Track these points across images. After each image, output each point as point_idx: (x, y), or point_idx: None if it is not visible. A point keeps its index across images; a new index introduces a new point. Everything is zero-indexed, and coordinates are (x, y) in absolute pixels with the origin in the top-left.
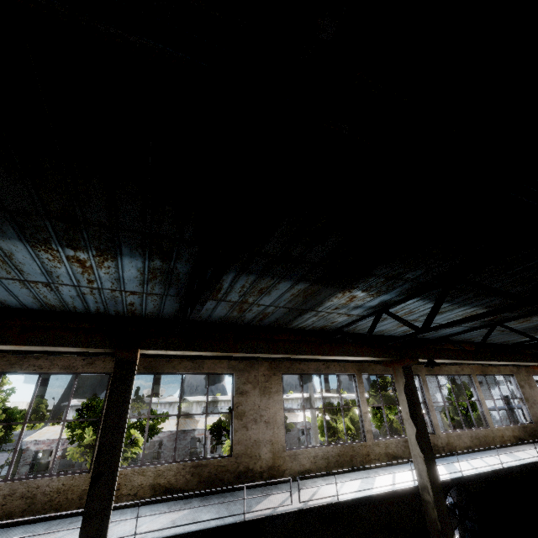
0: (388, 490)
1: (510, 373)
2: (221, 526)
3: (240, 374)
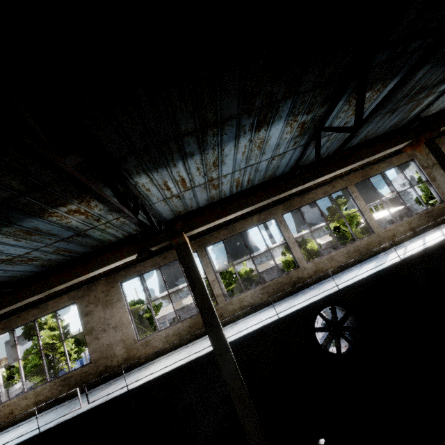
0: (184, 363)
1: (408, 159)
2: (20, 443)
3: (81, 300)
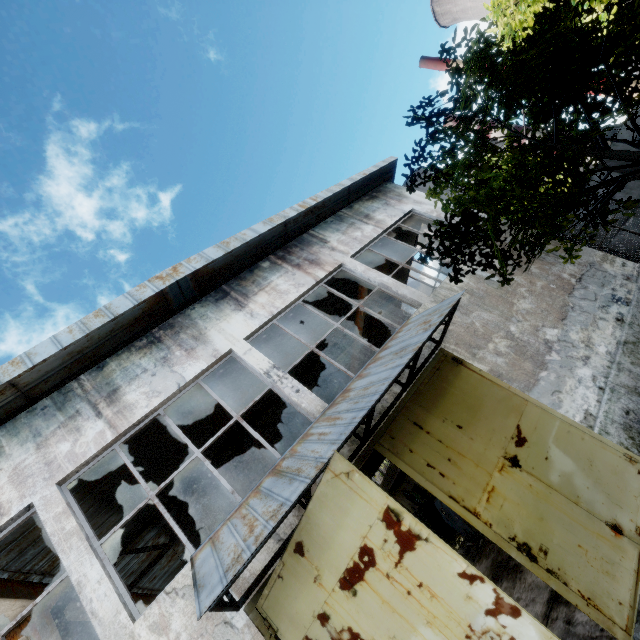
0: None
1: None
2: None
3: None
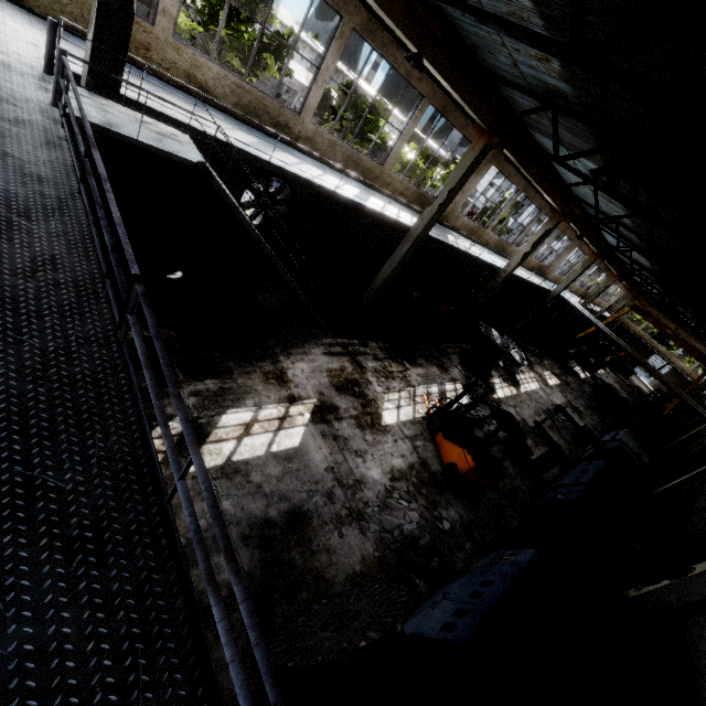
0: (493, 264)
1: (572, 239)
2: (446, 243)
3: None
